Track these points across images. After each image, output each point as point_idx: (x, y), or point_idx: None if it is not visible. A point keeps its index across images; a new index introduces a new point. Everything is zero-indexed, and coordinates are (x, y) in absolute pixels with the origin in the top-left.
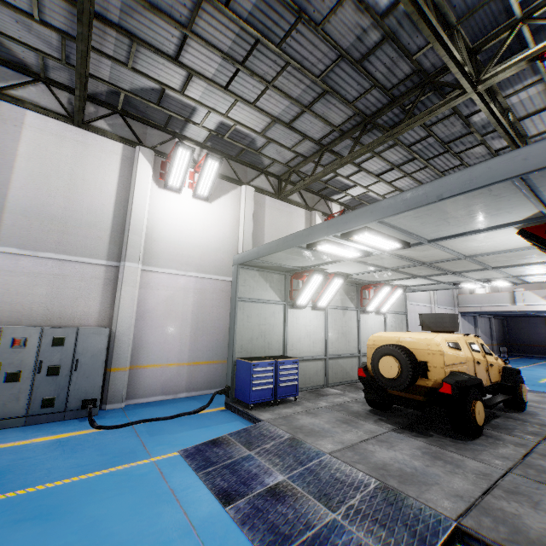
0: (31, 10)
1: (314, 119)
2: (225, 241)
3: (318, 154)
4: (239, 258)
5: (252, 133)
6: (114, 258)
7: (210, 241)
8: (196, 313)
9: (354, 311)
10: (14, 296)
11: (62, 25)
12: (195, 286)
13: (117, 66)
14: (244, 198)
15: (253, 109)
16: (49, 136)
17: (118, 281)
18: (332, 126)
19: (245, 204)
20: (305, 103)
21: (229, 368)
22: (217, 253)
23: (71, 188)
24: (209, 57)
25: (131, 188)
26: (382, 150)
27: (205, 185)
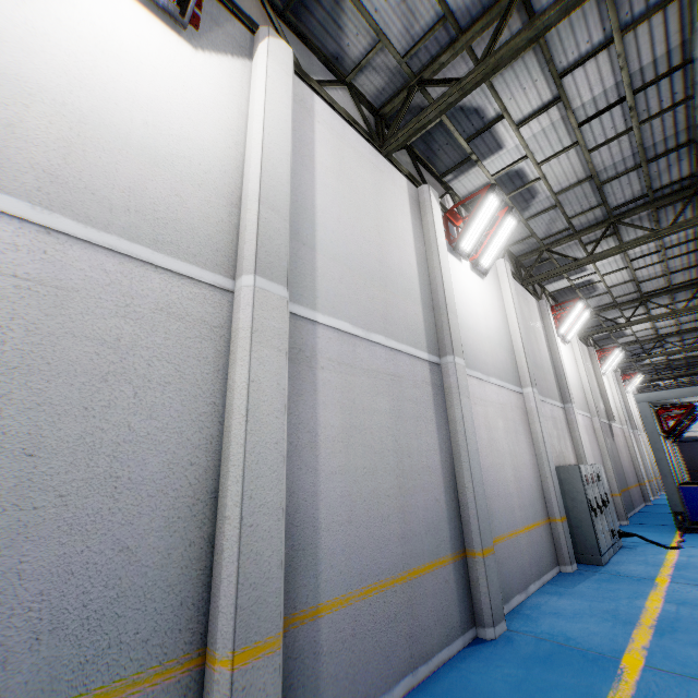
0: (572, 215)
1: (661, 280)
2: (578, 380)
3: (634, 303)
4: (649, 397)
5: (600, 287)
6: (561, 401)
7: (575, 380)
8: (591, 449)
9: (668, 441)
10: (551, 438)
11: (578, 223)
12: (584, 423)
13: (574, 244)
14: (576, 339)
15: (627, 273)
16: (520, 297)
17: (570, 422)
18: (669, 285)
19: (578, 345)
20: (670, 271)
21: (671, 495)
22: (579, 392)
23: (536, 340)
24: (647, 244)
25: (552, 337)
26: (681, 300)
27: (573, 331)
